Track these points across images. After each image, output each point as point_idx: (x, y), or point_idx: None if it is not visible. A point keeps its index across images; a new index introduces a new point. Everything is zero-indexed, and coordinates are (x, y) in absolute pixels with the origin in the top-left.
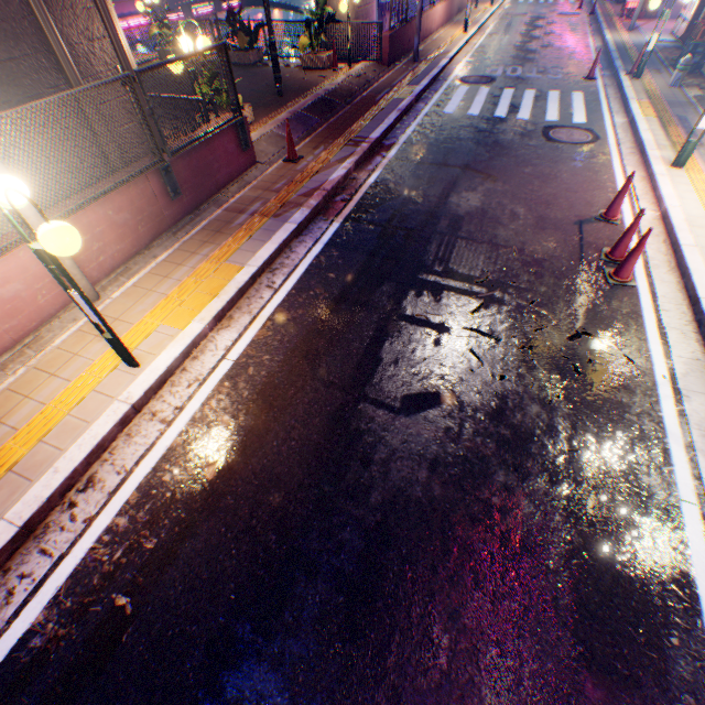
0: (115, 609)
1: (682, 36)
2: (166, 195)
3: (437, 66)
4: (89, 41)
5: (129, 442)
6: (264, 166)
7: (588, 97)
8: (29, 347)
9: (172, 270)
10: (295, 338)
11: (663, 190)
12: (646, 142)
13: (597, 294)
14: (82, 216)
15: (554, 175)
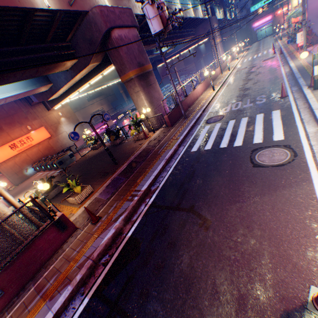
0: None
1: None
2: None
3: (195, 117)
4: None
5: None
6: (80, 230)
7: (284, 112)
8: None
9: None
10: None
11: None
12: None
13: None
14: None
15: (258, 213)
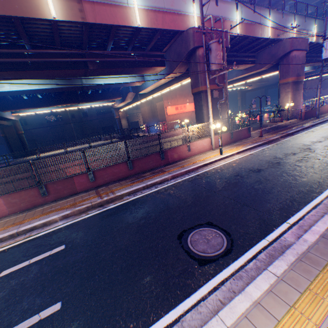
0: (217, 171)
1: None
2: (229, 138)
3: (326, 118)
4: (223, 115)
5: (219, 162)
6: (252, 137)
7: None
8: (203, 153)
9: (228, 148)
10: (253, 156)
11: None
12: None
13: None
14: (216, 137)
15: None
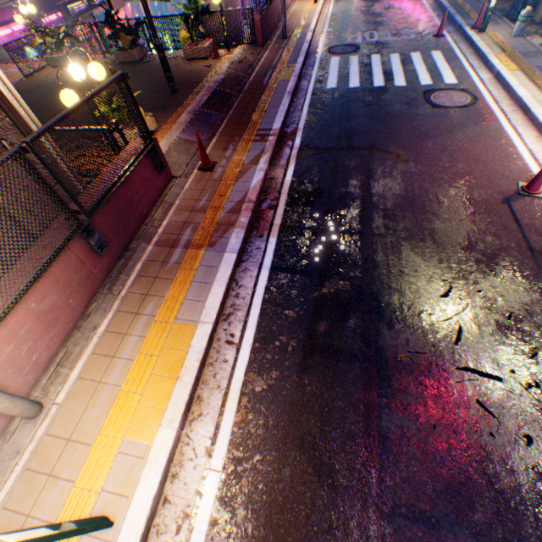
0: None
1: None
2: (92, 252)
3: (305, 40)
4: None
5: None
6: (182, 180)
7: (446, 55)
8: None
9: (118, 344)
10: (280, 418)
11: None
12: (525, 99)
13: None
14: None
15: (456, 146)
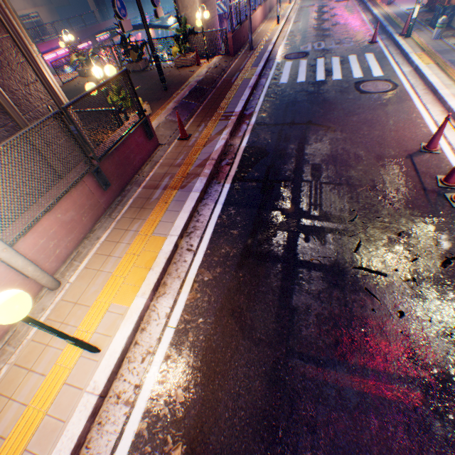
0: None
1: (427, 3)
2: (99, 188)
3: (267, 50)
4: (25, 86)
5: (101, 431)
6: (165, 146)
7: (377, 56)
8: (8, 344)
9: (112, 248)
10: (219, 297)
11: None
12: (434, 84)
13: (448, 218)
14: (37, 226)
15: (375, 119)
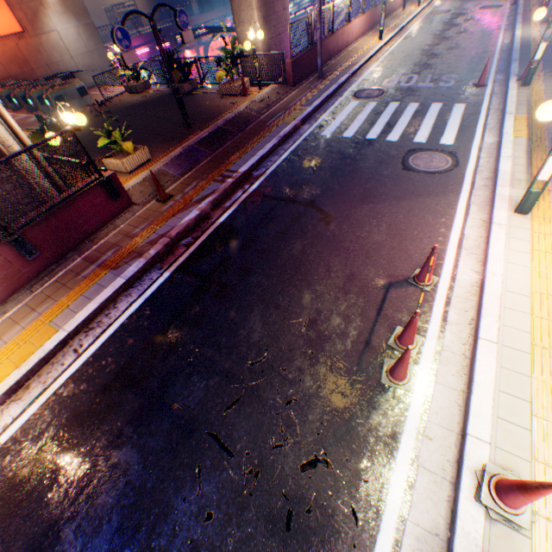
0: None
1: None
2: (23, 257)
3: (337, 82)
4: None
5: None
6: (139, 207)
7: (469, 109)
8: None
9: (8, 329)
10: (61, 421)
11: (493, 247)
12: (501, 174)
13: (363, 398)
14: None
15: (391, 216)
